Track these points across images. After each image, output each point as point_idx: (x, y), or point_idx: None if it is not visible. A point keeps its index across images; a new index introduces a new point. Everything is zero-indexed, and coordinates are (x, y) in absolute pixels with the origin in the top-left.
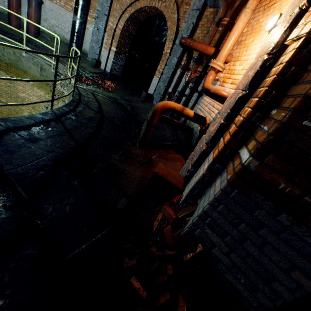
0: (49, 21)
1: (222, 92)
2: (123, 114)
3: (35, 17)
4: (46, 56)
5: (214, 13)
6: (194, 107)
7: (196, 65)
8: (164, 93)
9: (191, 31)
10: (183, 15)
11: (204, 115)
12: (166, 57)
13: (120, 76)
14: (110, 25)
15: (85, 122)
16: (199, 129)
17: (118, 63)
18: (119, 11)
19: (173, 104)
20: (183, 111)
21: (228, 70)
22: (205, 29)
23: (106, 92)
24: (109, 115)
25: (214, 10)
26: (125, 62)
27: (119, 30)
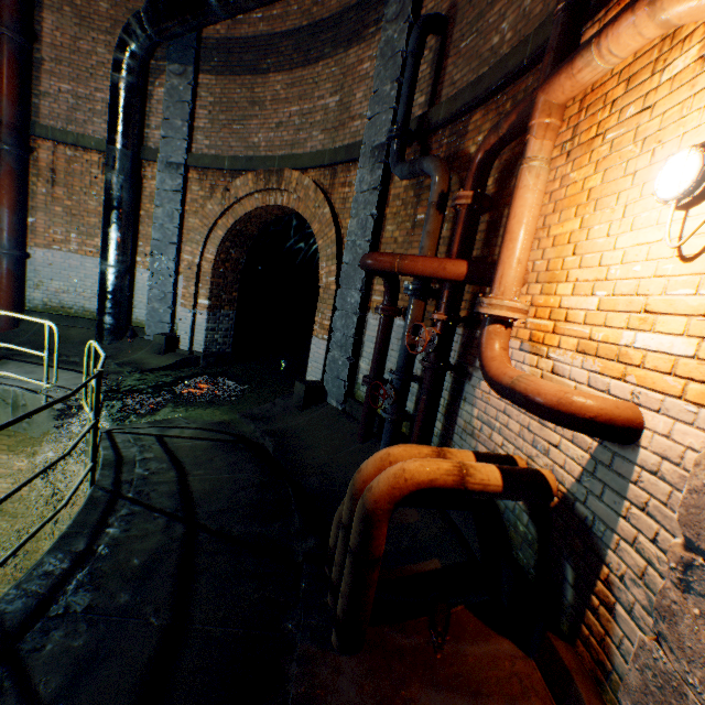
0: (46, 285)
1: (594, 405)
2: (256, 477)
3: (10, 287)
4: (36, 366)
5: (413, 187)
6: (456, 410)
7: (419, 301)
8: (351, 373)
9: (374, 231)
10: (343, 204)
11: (516, 449)
12: (330, 291)
13: (230, 352)
14: (187, 260)
15: (128, 598)
16: (525, 503)
17: (221, 327)
18: (201, 230)
19: (424, 471)
20: (464, 481)
21: (534, 307)
22: (406, 220)
23: (201, 406)
24: (213, 509)
25: (412, 182)
26: (237, 317)
27: (210, 264)
